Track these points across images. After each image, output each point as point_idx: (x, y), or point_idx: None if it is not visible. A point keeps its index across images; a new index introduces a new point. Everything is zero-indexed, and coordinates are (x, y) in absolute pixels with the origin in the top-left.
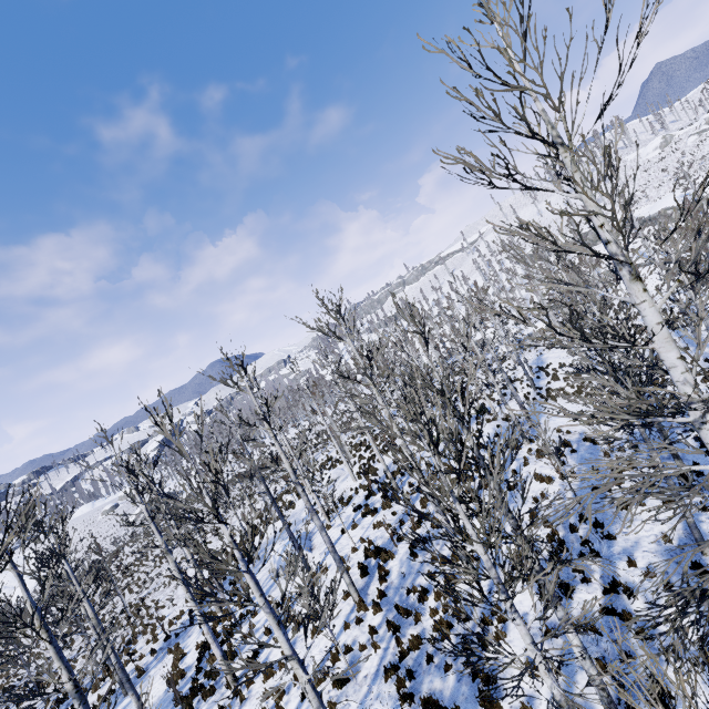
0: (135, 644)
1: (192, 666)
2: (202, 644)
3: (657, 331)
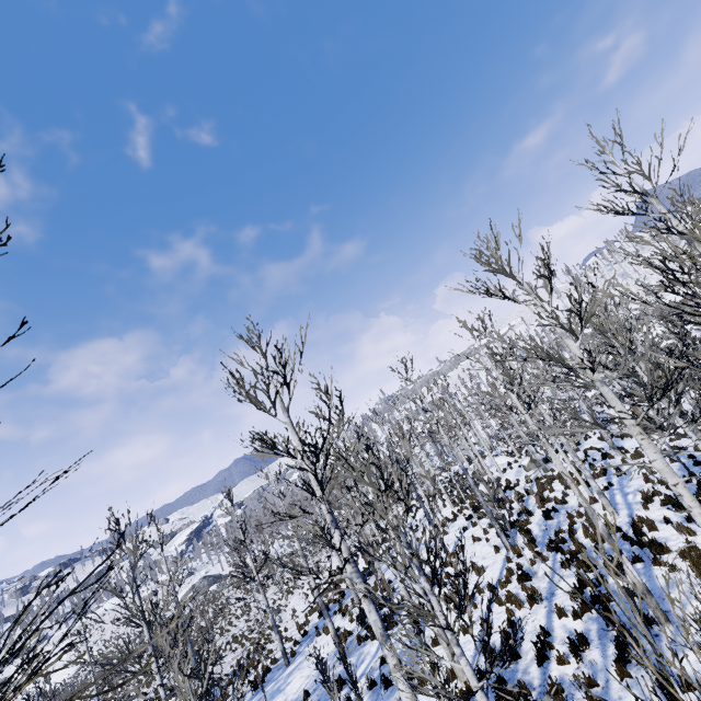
0: (265, 650)
1: (354, 629)
2: (356, 615)
3: None
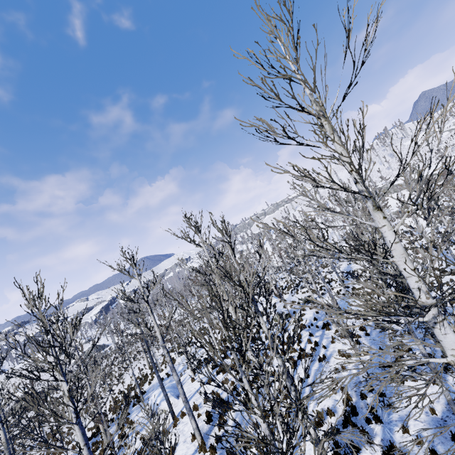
0: None
1: None
2: None
3: (395, 248)
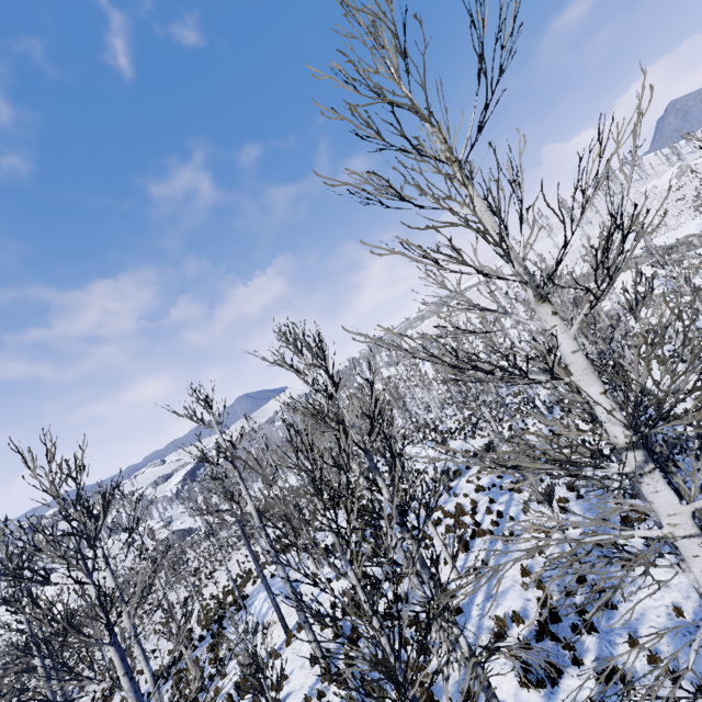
0: (111, 700)
1: None
2: None
3: (573, 361)
